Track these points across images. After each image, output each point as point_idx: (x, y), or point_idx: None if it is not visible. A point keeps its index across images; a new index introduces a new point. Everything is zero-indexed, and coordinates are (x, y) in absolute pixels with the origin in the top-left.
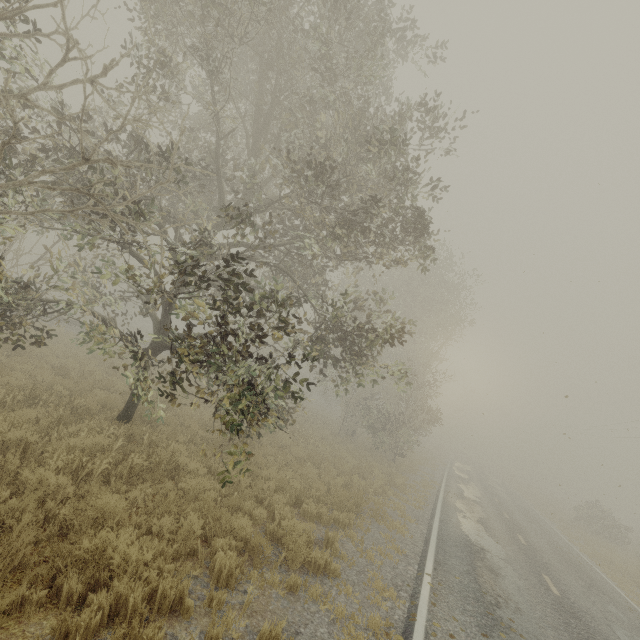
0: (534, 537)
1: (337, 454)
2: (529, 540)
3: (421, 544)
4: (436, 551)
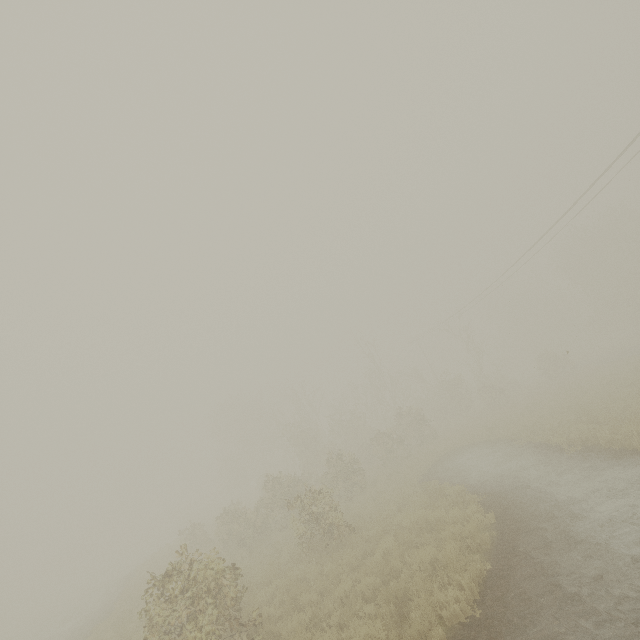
0: None
1: None
2: None
3: None
4: None
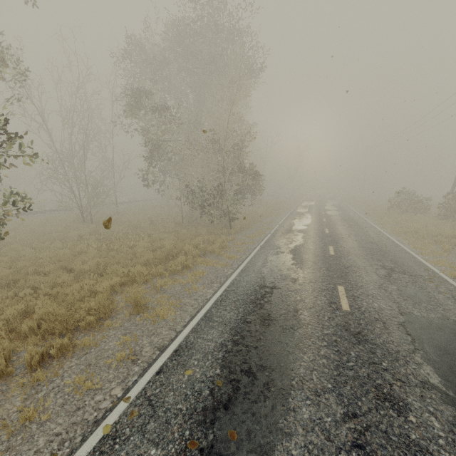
0: (347, 241)
1: (158, 245)
2: (340, 247)
3: (185, 322)
4: (194, 328)
